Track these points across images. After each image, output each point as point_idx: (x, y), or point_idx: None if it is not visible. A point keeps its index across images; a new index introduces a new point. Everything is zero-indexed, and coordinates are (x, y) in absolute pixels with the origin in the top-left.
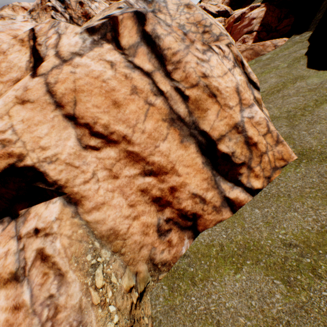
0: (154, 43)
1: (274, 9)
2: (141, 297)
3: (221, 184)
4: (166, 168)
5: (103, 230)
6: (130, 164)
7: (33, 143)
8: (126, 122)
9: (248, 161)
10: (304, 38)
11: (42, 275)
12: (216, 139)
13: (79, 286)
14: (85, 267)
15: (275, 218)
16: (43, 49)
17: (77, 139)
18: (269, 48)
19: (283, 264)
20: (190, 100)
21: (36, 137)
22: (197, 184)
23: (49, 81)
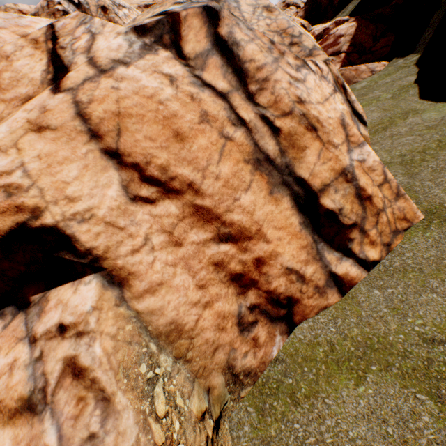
0: (231, 52)
1: (368, 25)
2: (217, 426)
3: (325, 254)
4: (249, 231)
5: (160, 325)
6: (198, 224)
7: (55, 191)
8: (194, 163)
9: (361, 221)
10: (410, 61)
11: (76, 402)
12: (317, 189)
13: (134, 417)
14: (139, 384)
15: (405, 302)
16: (67, 55)
17: (122, 186)
18: (364, 74)
19: (427, 369)
20: (282, 134)
21: (60, 182)
22: (293, 254)
23: (79, 99)
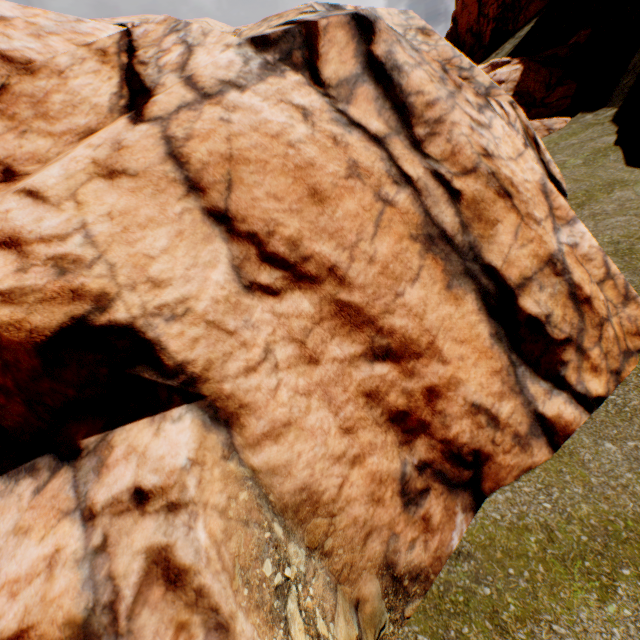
0: (390, 79)
1: (538, 69)
2: None
3: (528, 383)
4: (417, 344)
5: (285, 492)
6: (343, 331)
7: (133, 270)
8: (337, 237)
9: (577, 335)
10: (604, 117)
11: (173, 632)
12: (515, 285)
13: None
14: (265, 597)
15: None
16: (150, 73)
17: (232, 266)
18: (538, 133)
19: None
20: (463, 200)
21: (141, 256)
22: (482, 382)
23: (172, 134)
